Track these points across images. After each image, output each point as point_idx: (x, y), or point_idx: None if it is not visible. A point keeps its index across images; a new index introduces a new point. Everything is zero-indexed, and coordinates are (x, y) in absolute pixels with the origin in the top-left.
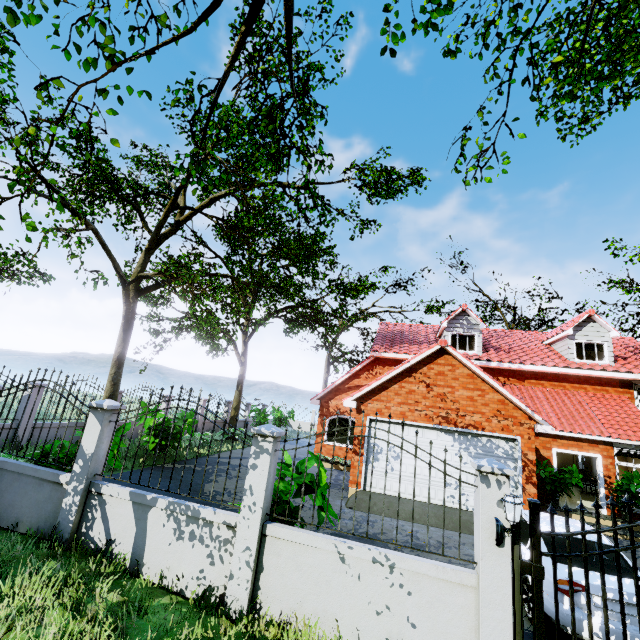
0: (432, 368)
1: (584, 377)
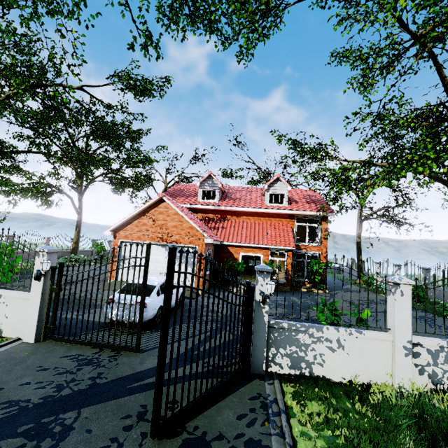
0: (156, 210)
1: (271, 213)
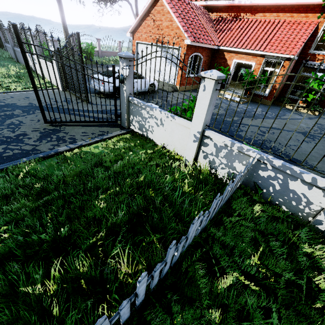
0: (156, 9)
1: (297, 6)
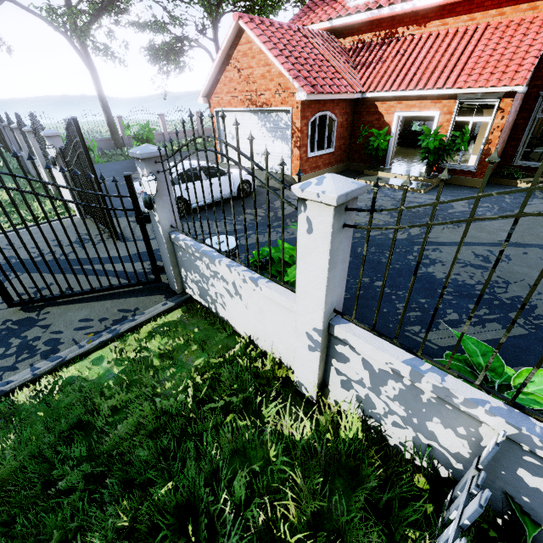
0: (239, 50)
1: None
